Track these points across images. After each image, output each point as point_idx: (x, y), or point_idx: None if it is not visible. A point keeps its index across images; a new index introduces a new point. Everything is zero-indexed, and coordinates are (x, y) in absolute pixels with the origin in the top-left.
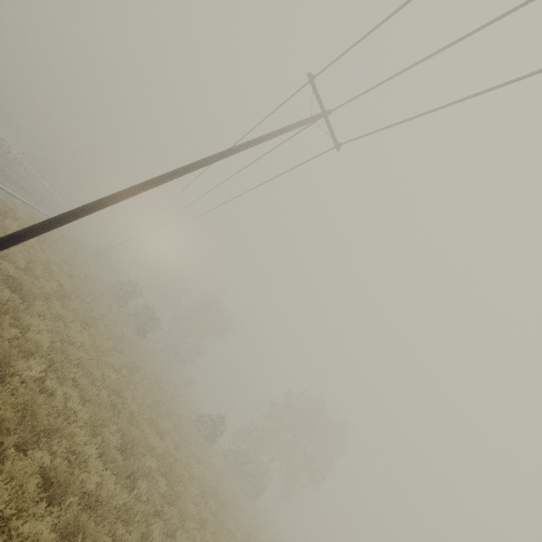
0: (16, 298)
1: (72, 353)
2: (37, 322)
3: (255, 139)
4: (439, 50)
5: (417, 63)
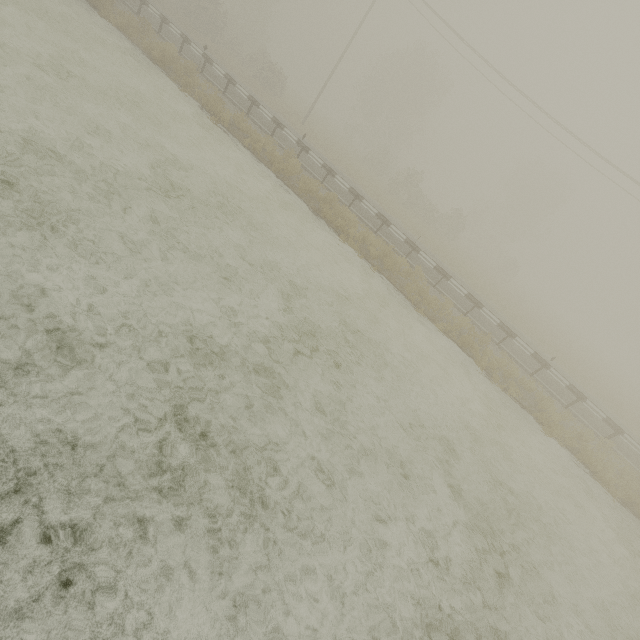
0: None
1: None
2: None
3: None
4: None
5: None
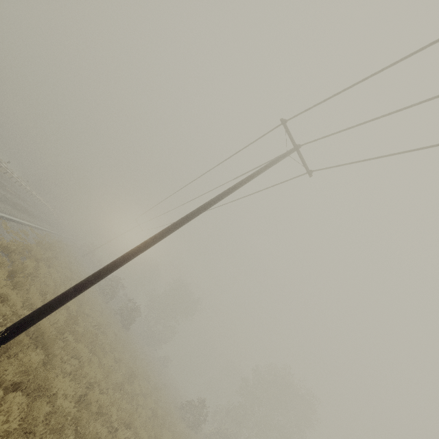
0: (40, 353)
1: (93, 402)
2: (62, 380)
3: (247, 178)
4: (415, 103)
5: (392, 113)
